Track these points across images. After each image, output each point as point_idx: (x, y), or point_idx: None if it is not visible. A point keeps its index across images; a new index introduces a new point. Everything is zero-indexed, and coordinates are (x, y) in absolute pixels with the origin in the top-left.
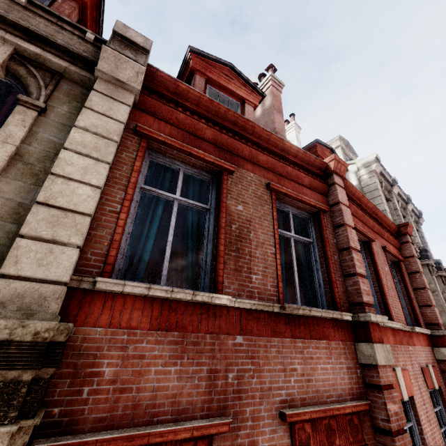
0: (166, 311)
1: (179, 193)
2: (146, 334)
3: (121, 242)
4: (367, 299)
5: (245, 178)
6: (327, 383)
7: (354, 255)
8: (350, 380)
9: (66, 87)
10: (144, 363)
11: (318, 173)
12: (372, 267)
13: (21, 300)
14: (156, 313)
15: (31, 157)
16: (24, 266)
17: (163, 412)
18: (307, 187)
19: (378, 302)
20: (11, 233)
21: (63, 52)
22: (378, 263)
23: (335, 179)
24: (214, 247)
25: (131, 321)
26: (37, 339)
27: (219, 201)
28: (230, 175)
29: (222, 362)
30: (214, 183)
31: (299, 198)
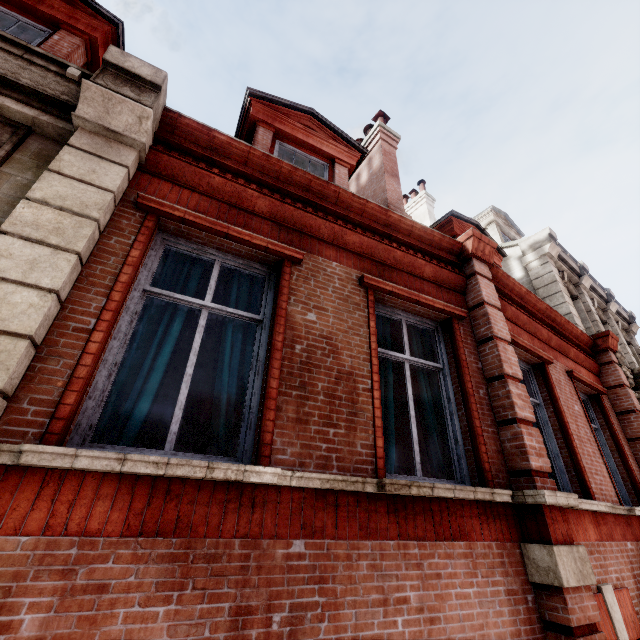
0: (159, 500)
1: (210, 297)
2: (116, 543)
3: (98, 379)
4: (538, 463)
5: (323, 270)
6: (469, 624)
7: (512, 388)
8: (515, 615)
9: (36, 146)
10: (105, 601)
11: (447, 259)
12: (551, 407)
13: None
14: (139, 504)
15: None
16: None
17: None
18: (430, 281)
19: (564, 464)
20: None
21: (30, 96)
22: (561, 399)
23: (476, 266)
24: (263, 383)
25: (89, 521)
26: None
27: (275, 308)
28: (296, 266)
29: (262, 591)
30: (273, 280)
31: (414, 299)
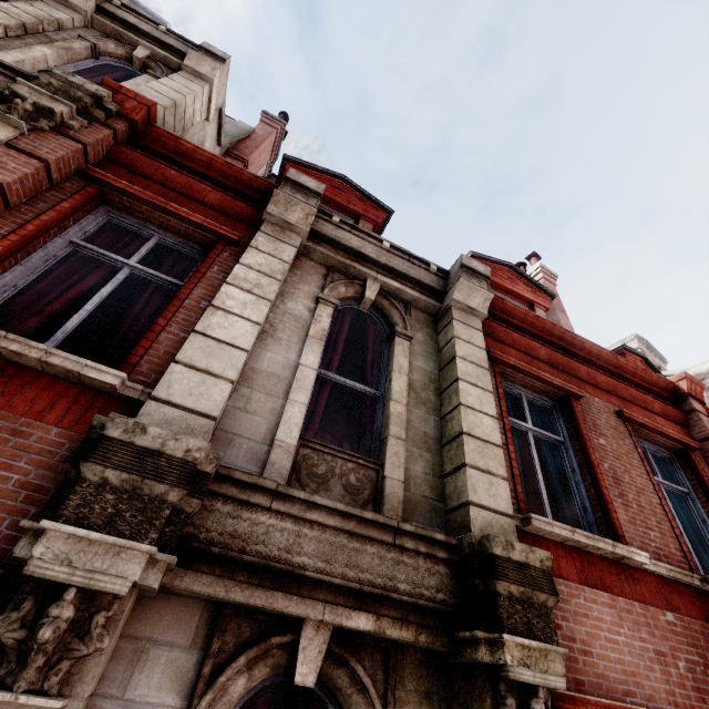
0: (585, 564)
1: (530, 422)
2: (579, 588)
3: None
4: None
5: (592, 404)
6: None
7: None
8: None
9: (414, 314)
10: (590, 624)
11: (665, 396)
12: None
13: (492, 529)
14: (578, 565)
15: (416, 386)
16: (480, 495)
17: (631, 693)
18: (659, 415)
19: None
20: (429, 462)
21: (414, 284)
22: None
23: (693, 404)
24: (590, 491)
25: (561, 570)
26: (543, 566)
27: (578, 433)
28: (577, 400)
29: (664, 642)
30: (558, 410)
31: (659, 431)
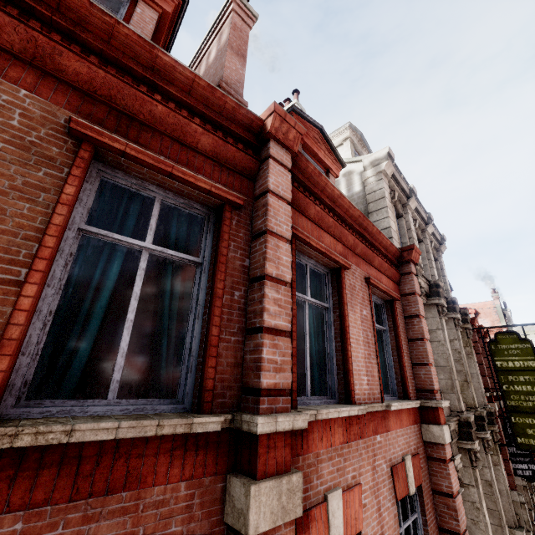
0: None
1: None
2: None
3: None
4: (274, 380)
5: None
6: None
7: (268, 291)
8: None
9: None
10: None
11: (241, 136)
12: (338, 311)
13: None
14: None
15: None
16: None
17: None
18: (207, 156)
19: (337, 367)
20: None
21: None
22: (350, 304)
23: (272, 149)
24: None
25: None
26: None
27: None
28: None
29: None
30: None
31: (164, 169)
